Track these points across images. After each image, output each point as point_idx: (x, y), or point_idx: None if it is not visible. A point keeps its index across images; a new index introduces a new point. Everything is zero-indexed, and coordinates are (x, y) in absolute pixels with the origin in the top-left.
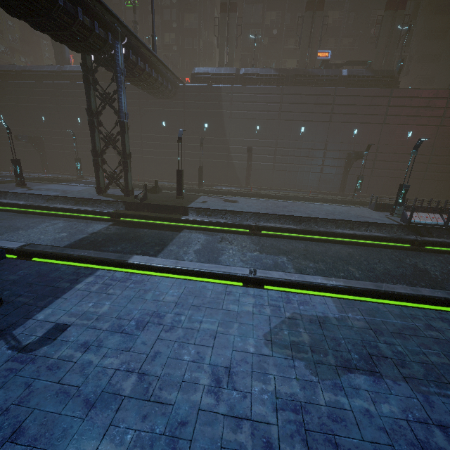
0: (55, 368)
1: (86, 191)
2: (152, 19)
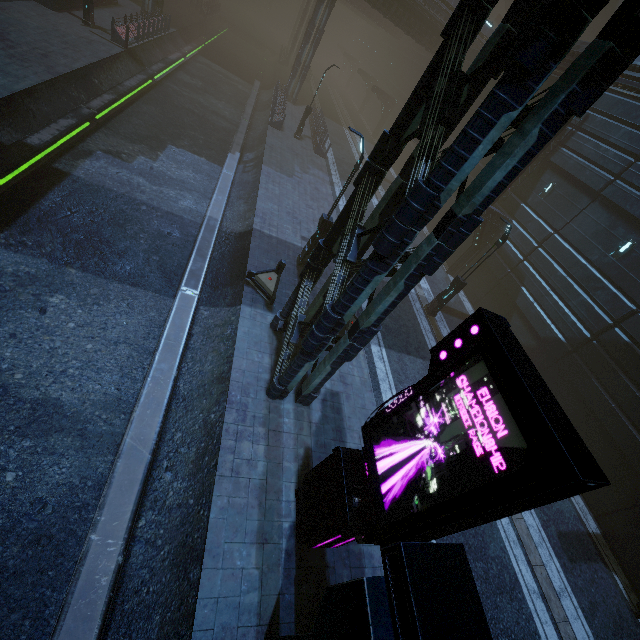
0: None
1: None
2: None
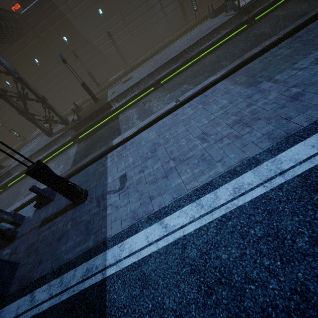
0: (139, 182)
1: (41, 141)
2: None
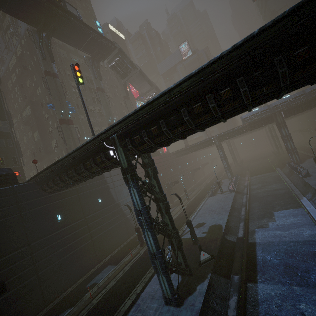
0: None
1: None
2: (92, 128)
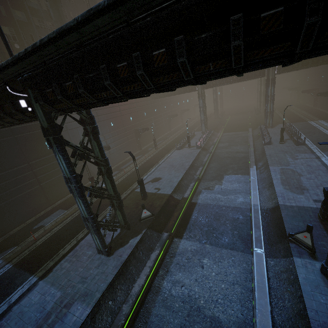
0: None
1: (78, 276)
2: (8, 47)
